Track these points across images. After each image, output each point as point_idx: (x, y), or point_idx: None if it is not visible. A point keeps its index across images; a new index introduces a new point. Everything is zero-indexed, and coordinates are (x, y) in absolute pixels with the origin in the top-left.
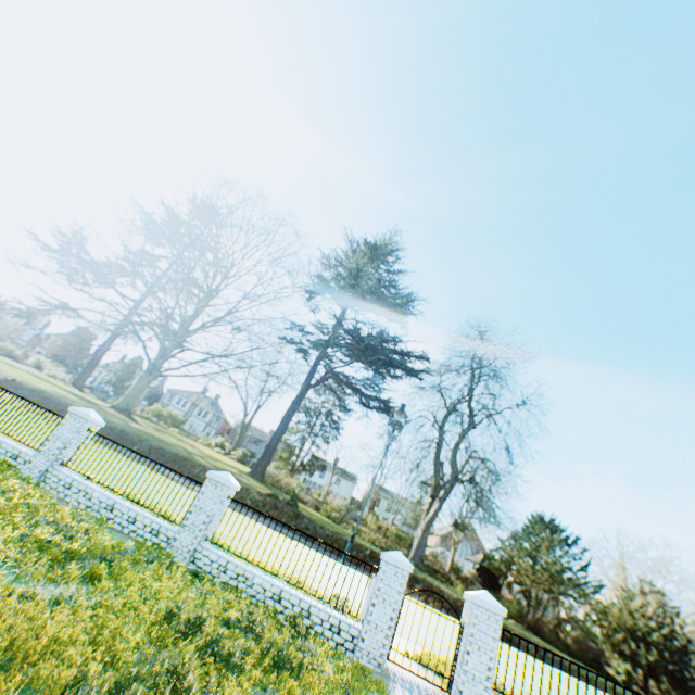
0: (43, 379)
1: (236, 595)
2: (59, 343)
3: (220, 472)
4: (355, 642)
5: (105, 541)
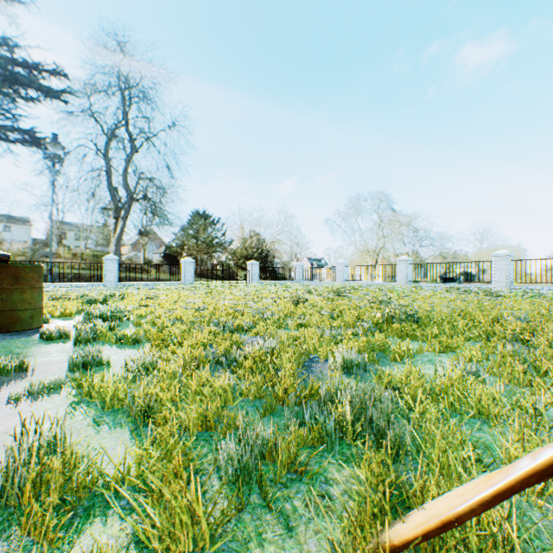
0: None
1: None
2: None
3: None
4: None
5: None
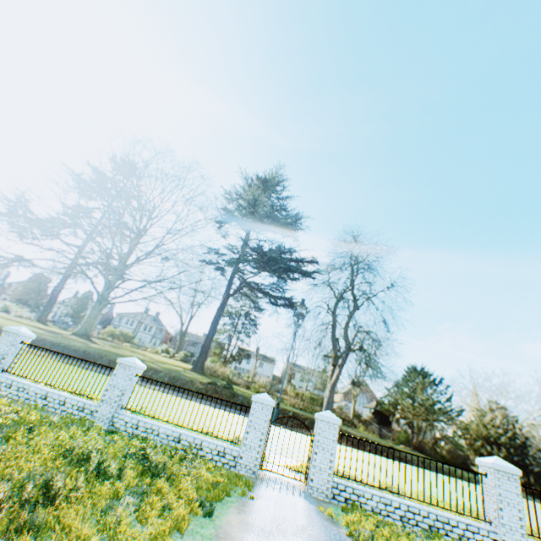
0: (5, 317)
1: (143, 442)
2: (13, 287)
3: (128, 358)
4: (236, 460)
5: (33, 417)
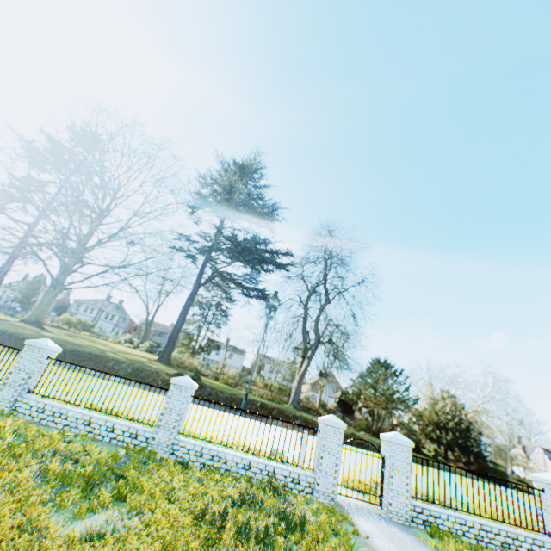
0: None
1: (219, 474)
2: None
3: (181, 378)
4: (312, 487)
5: (103, 456)
